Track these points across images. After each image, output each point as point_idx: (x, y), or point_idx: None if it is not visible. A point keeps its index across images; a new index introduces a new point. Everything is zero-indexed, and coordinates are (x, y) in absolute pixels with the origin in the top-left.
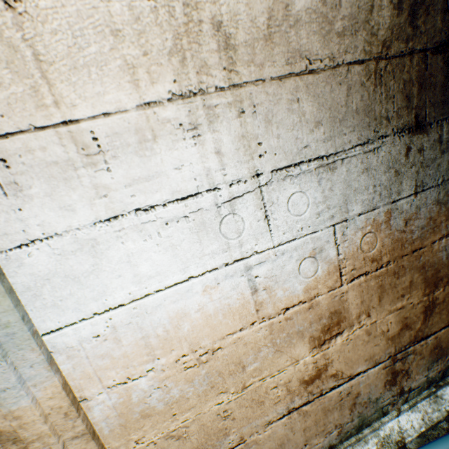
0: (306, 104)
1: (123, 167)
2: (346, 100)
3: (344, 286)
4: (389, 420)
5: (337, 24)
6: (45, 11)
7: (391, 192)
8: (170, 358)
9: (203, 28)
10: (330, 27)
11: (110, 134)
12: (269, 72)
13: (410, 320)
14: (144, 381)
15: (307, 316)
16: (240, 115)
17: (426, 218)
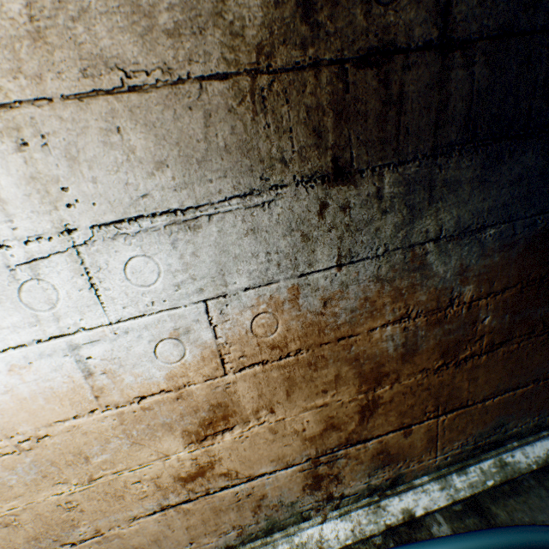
0: (136, 135)
1: None
2: (207, 133)
3: (231, 376)
4: (310, 526)
5: (162, 17)
6: None
7: (298, 262)
8: None
9: None
10: (151, 21)
11: None
12: (56, 88)
13: (338, 420)
14: None
15: (176, 407)
16: (23, 148)
17: (359, 298)
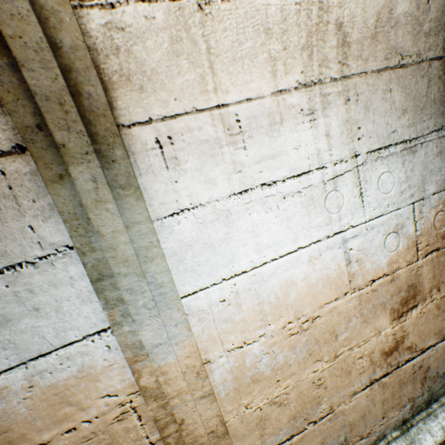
0: (396, 94)
1: (255, 146)
2: (426, 91)
3: (420, 261)
4: None
5: (425, 26)
6: (223, 13)
7: None
8: (278, 325)
9: (328, 28)
10: (420, 28)
11: (249, 117)
12: (370, 66)
13: None
14: (256, 346)
15: (389, 289)
16: (346, 102)
17: None
